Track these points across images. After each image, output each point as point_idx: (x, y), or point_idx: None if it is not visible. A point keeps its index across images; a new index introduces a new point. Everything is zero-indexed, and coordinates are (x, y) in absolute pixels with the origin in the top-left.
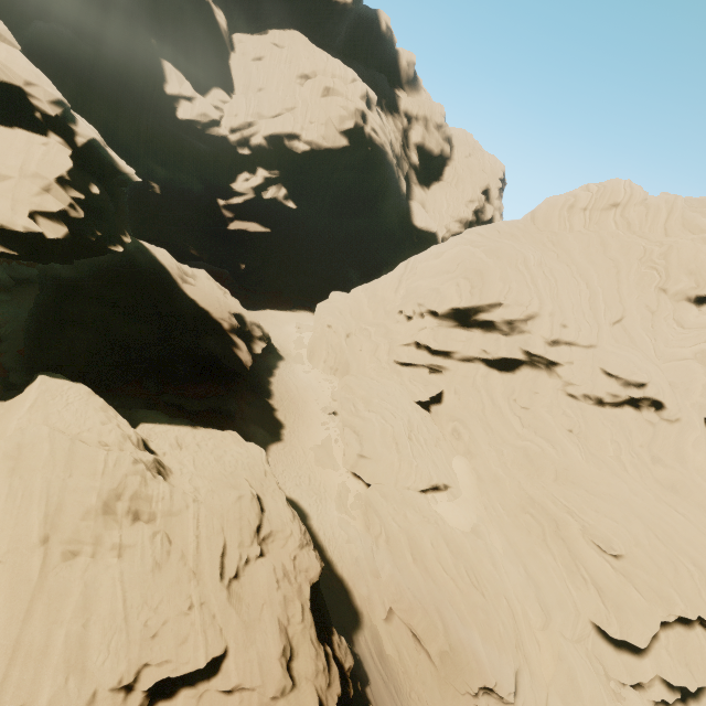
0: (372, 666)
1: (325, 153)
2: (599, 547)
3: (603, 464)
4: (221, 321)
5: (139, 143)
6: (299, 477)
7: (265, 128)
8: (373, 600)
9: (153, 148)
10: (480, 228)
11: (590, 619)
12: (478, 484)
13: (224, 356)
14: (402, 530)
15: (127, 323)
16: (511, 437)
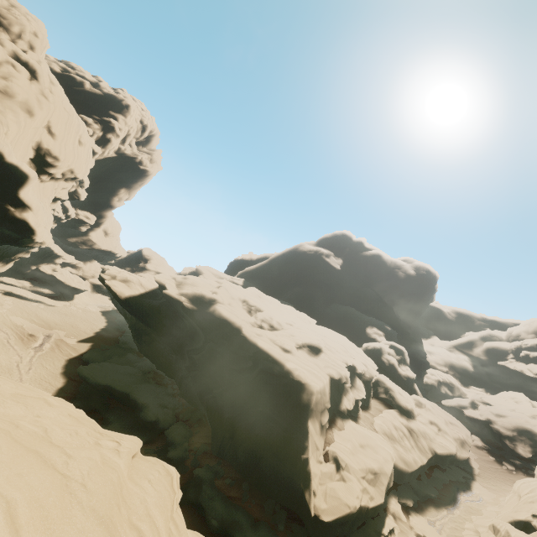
0: None
1: None
2: None
3: None
4: None
5: None
6: None
7: None
8: None
9: None
10: None
11: None
12: None
13: None
14: None
15: None
16: None
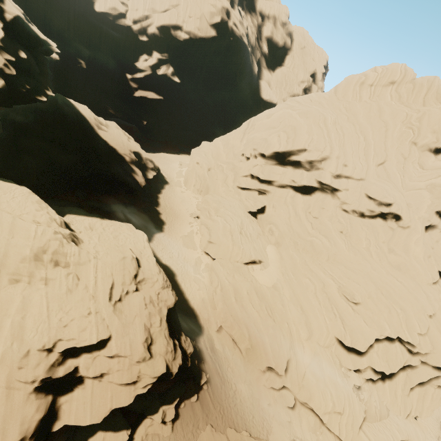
0: (206, 354)
1: (200, 41)
2: (347, 298)
3: (358, 252)
4: (124, 156)
5: (69, 30)
6: (172, 253)
7: (157, 20)
8: (210, 321)
9: (80, 34)
10: (298, 98)
11: (335, 336)
12: (280, 261)
13: (126, 178)
14: (230, 284)
15: (61, 154)
16: (304, 235)
